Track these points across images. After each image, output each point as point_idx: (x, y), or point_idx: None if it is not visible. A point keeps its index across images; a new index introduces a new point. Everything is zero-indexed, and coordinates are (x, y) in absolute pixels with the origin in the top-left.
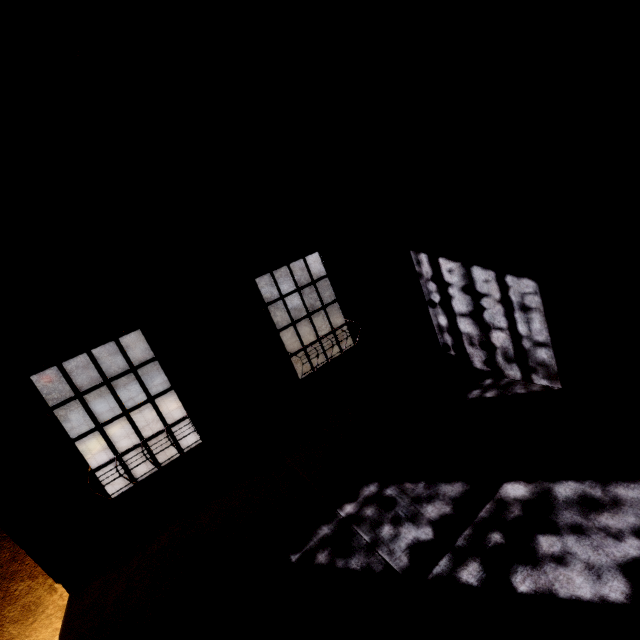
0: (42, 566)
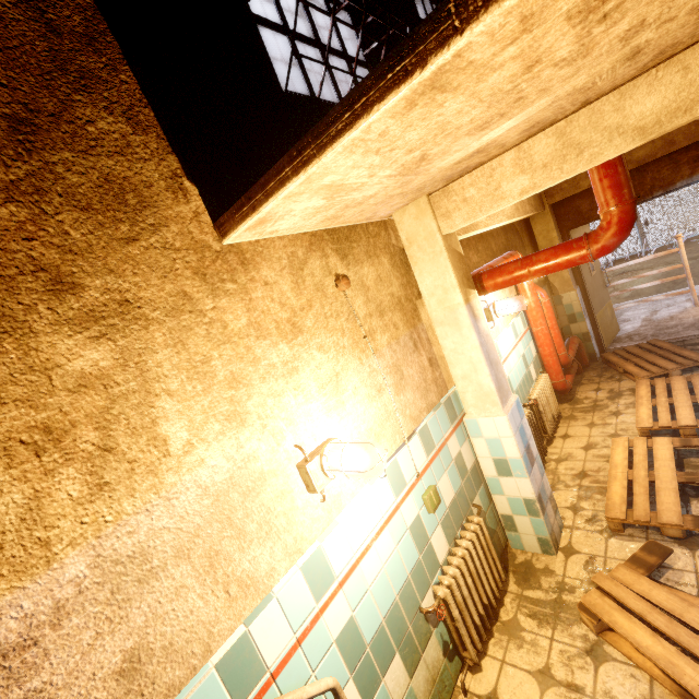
0: (156, 115)
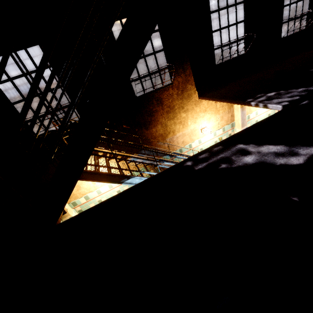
0: (194, 82)
